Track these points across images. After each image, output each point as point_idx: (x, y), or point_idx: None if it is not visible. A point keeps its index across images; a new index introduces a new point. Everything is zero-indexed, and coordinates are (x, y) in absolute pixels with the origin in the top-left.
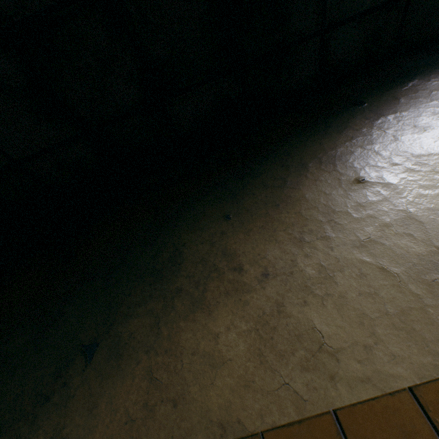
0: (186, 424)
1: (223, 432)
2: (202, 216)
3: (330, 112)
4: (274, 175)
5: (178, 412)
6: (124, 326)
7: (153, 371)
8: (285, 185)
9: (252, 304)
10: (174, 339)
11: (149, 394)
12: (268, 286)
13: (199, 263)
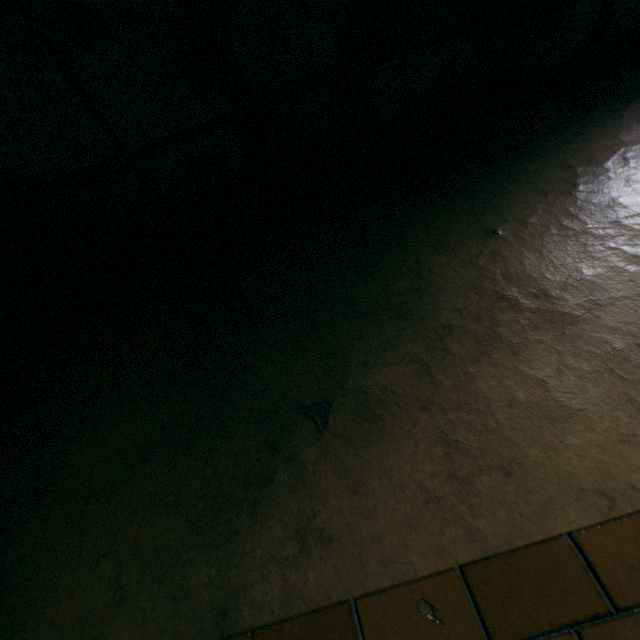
0: (540, 496)
1: (612, 503)
2: (447, 233)
3: (613, 99)
4: (552, 179)
5: (518, 482)
6: (368, 377)
7: (448, 432)
8: (577, 189)
9: (587, 338)
10: (468, 390)
11: (453, 462)
12: (606, 314)
13: (468, 292)
